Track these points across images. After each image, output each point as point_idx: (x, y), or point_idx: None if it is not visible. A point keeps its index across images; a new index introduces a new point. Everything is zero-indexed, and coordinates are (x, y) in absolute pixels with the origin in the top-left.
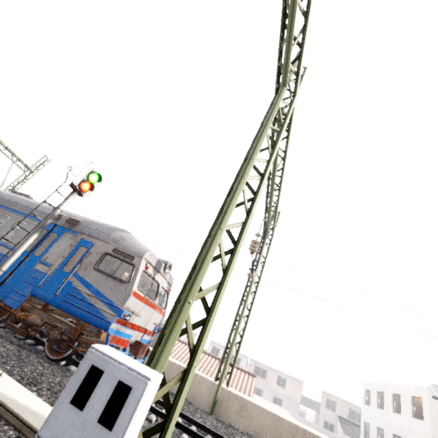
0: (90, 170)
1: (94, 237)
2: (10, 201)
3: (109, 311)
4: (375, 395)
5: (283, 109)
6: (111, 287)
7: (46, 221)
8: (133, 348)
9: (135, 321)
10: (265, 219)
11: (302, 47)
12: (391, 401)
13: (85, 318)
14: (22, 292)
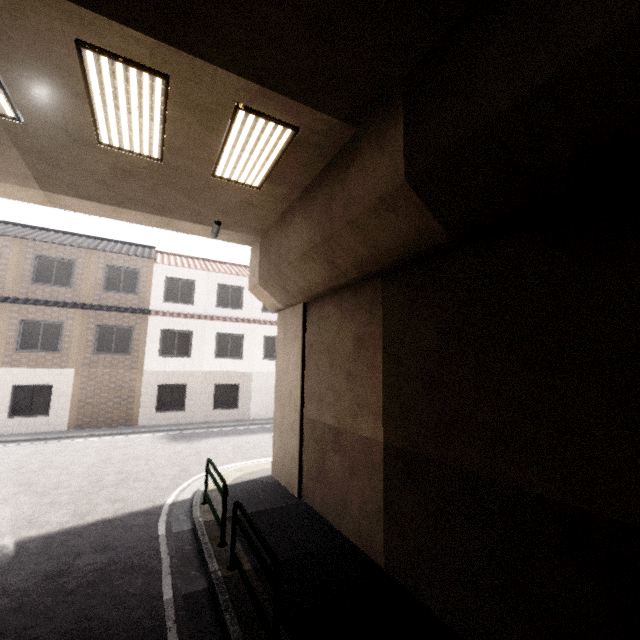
0: None
1: None
2: None
3: None
4: None
5: None
6: None
7: None
8: None
9: None
10: None
11: None
12: None
13: None
14: None
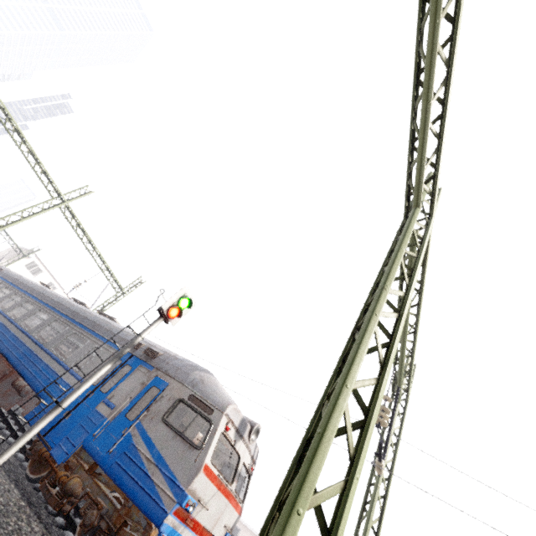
0: (182, 294)
1: (171, 376)
2: (95, 323)
3: (169, 491)
4: None
5: (417, 232)
6: (178, 452)
7: (124, 349)
8: None
9: (200, 516)
10: (395, 374)
11: (437, 167)
12: None
13: (135, 497)
14: (73, 441)
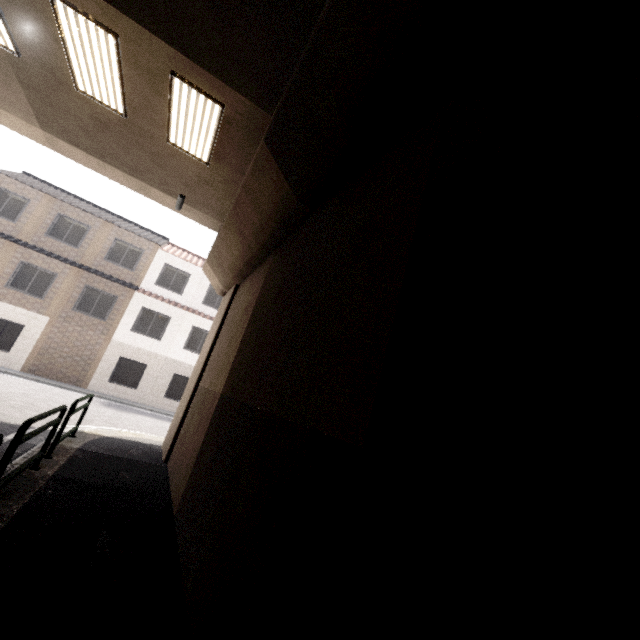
0: None
1: None
2: None
3: None
4: None
5: None
6: None
7: None
8: None
9: None
10: None
11: None
12: None
13: None
14: None
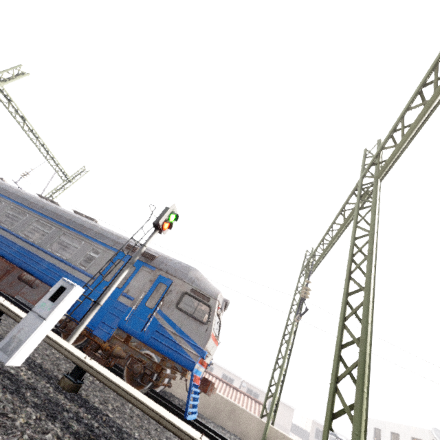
0: (171, 210)
1: (172, 275)
2: (82, 225)
3: (193, 351)
4: (371, 432)
5: (369, 192)
6: (193, 327)
7: (135, 258)
8: (201, 385)
9: (206, 359)
10: (308, 263)
11: (402, 153)
12: (389, 439)
13: (172, 356)
14: (109, 324)
